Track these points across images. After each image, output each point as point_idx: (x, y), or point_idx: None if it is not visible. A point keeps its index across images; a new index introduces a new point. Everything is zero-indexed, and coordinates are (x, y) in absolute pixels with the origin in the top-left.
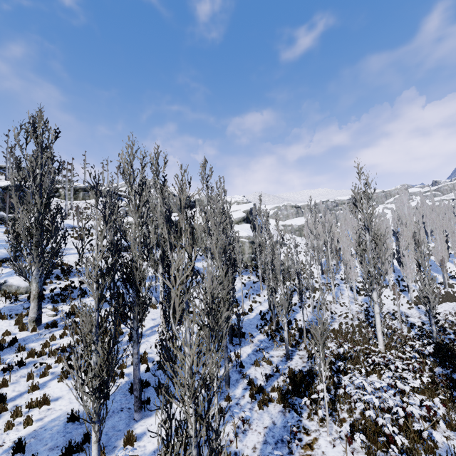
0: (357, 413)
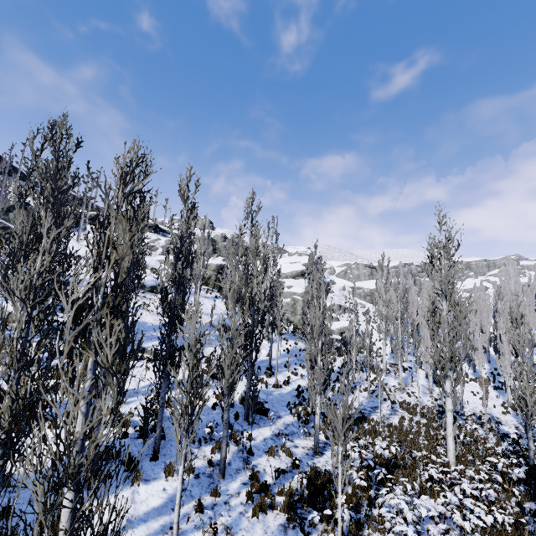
0: None
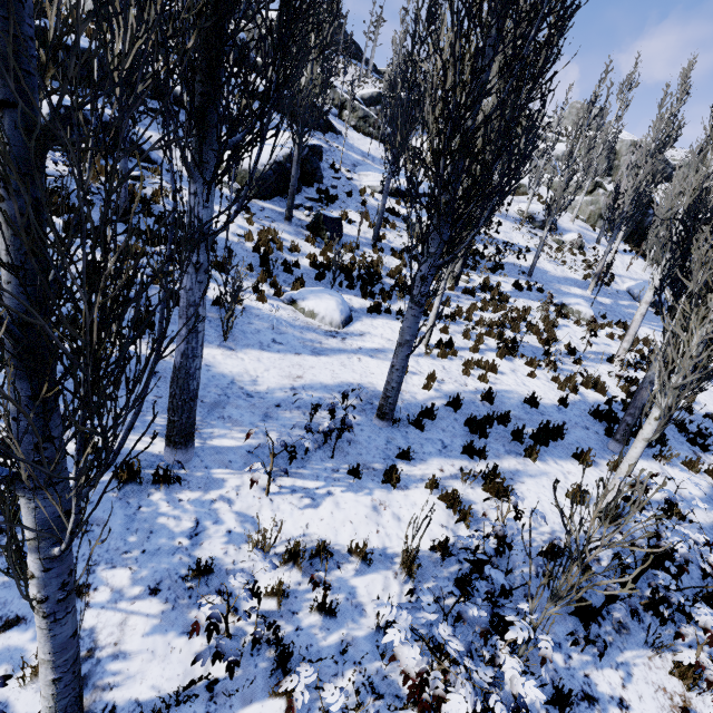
0: None
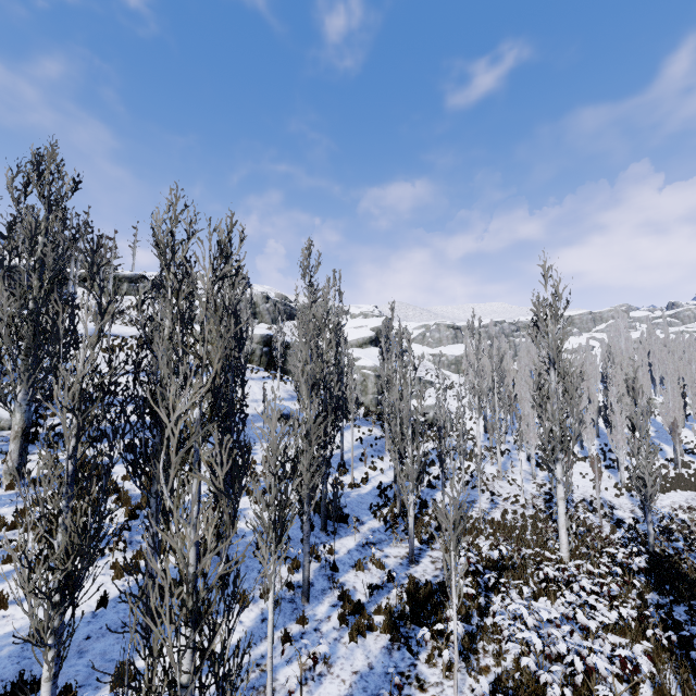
0: (510, 660)
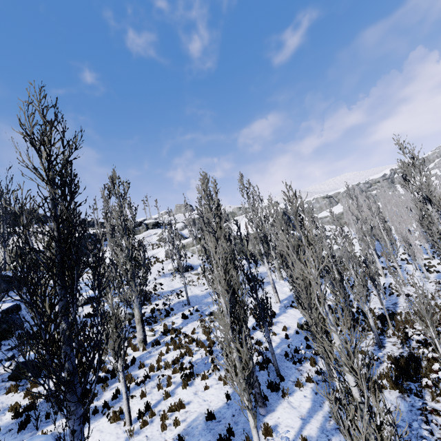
0: None
